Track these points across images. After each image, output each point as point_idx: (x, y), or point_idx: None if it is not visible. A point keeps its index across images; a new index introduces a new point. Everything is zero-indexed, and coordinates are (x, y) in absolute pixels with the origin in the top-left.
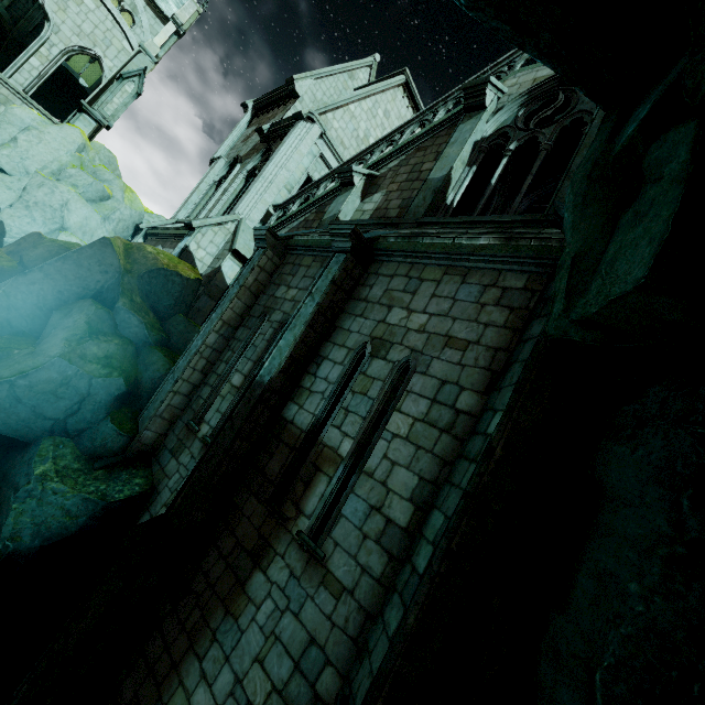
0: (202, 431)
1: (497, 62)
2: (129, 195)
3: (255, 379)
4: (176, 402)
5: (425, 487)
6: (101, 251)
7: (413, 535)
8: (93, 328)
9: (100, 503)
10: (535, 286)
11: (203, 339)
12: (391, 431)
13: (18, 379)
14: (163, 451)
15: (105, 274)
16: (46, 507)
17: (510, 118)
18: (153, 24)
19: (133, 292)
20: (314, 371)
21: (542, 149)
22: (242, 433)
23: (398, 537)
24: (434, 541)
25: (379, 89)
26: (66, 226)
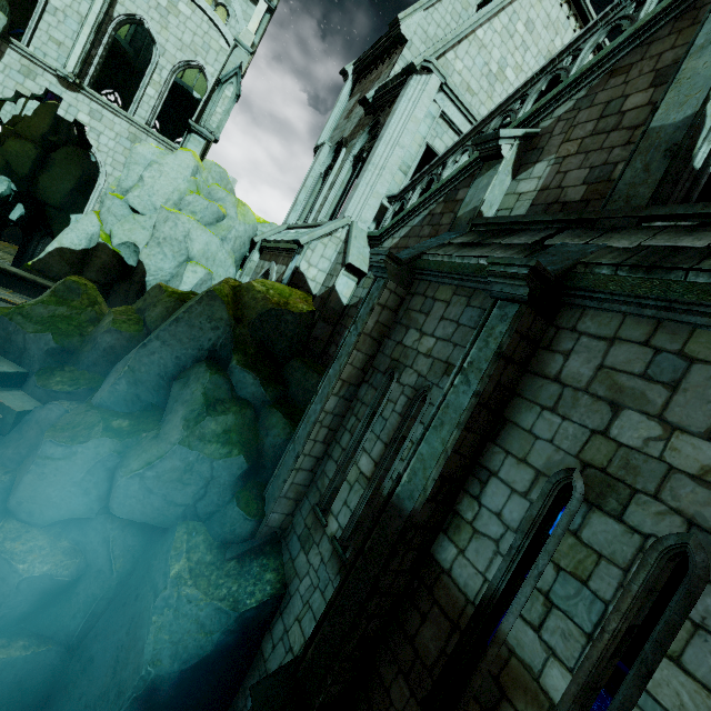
0: (330, 526)
1: None
2: (241, 209)
3: (389, 499)
4: (300, 479)
5: None
6: (210, 306)
7: None
8: (209, 399)
9: (232, 615)
10: None
11: (321, 406)
12: (663, 704)
13: (146, 471)
14: (292, 534)
15: (216, 331)
16: (182, 619)
17: None
18: (246, 9)
19: (246, 343)
20: (476, 493)
21: None
22: (380, 587)
23: None
24: None
25: None
26: (191, 256)
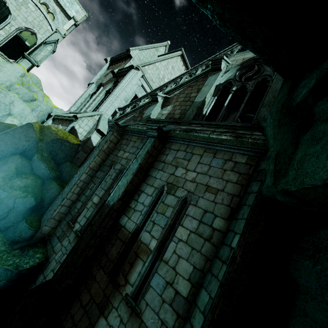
0: (75, 227)
1: (225, 49)
2: (46, 99)
3: (105, 202)
4: (62, 210)
5: (197, 273)
6: (27, 130)
7: (191, 303)
8: (18, 171)
9: (14, 271)
10: (252, 162)
11: (78, 177)
12: (178, 237)
13: None
14: (54, 237)
15: (28, 142)
16: None
17: (232, 75)
18: (63, 20)
19: (43, 151)
20: (136, 198)
21: (248, 91)
22: (97, 233)
23: (182, 303)
24: (204, 312)
25: (170, 57)
26: (12, 113)
